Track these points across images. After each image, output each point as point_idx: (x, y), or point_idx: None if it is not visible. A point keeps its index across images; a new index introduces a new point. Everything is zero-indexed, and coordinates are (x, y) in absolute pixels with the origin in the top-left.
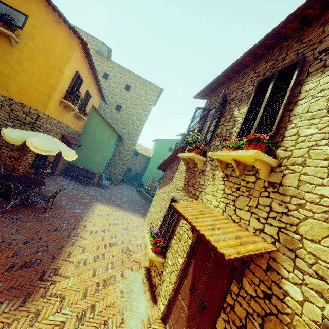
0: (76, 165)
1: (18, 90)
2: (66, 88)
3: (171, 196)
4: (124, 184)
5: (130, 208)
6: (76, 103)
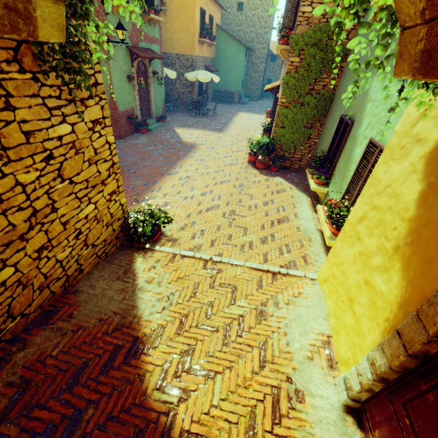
0: (219, 90)
1: (178, 46)
2: (198, 28)
3: None
4: (265, 99)
5: None
6: (207, 35)
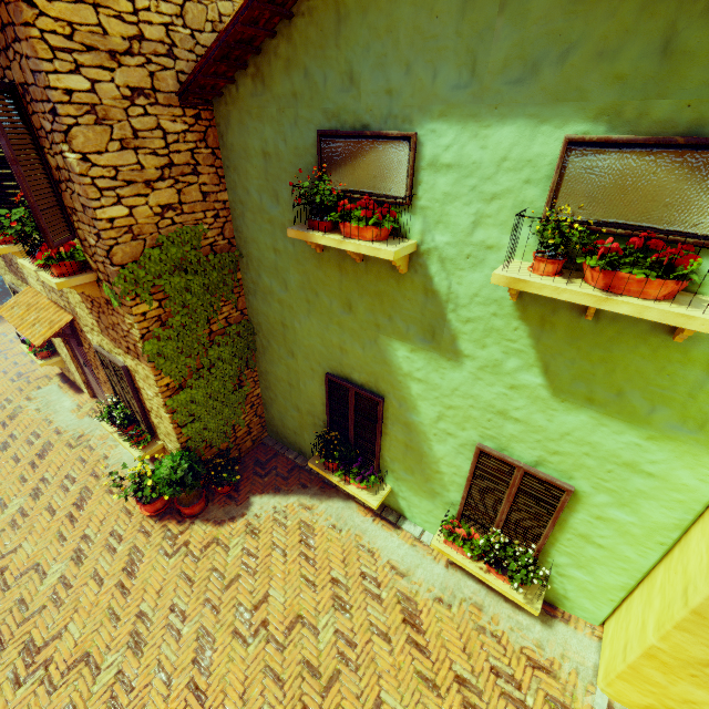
0: None
1: None
2: None
3: (8, 281)
4: None
5: None
6: None
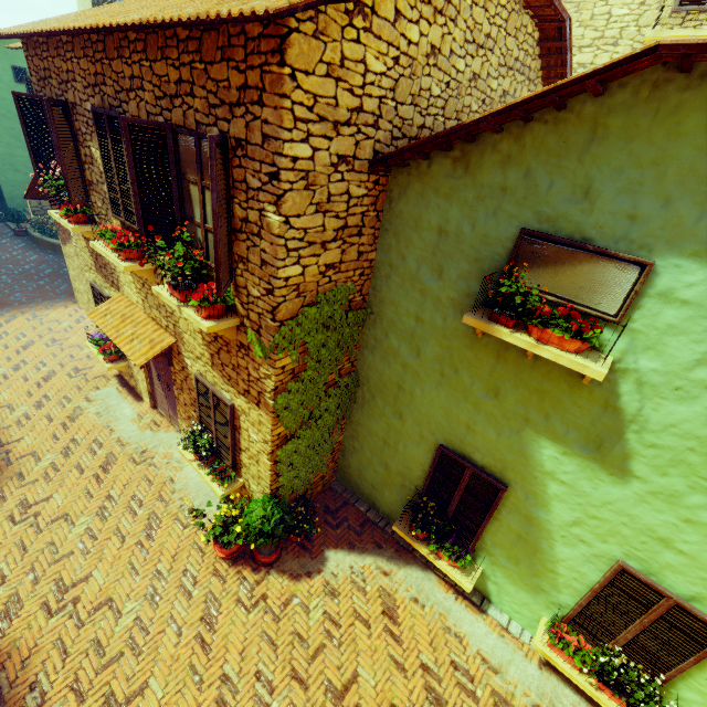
0: None
1: None
2: None
3: (89, 278)
4: None
5: (34, 297)
6: None
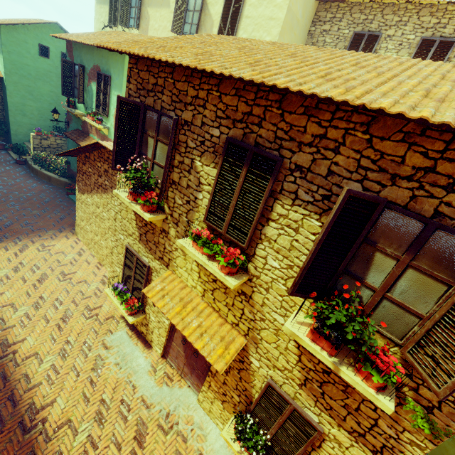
0: None
1: None
2: None
3: (123, 240)
4: None
5: (40, 226)
6: None
